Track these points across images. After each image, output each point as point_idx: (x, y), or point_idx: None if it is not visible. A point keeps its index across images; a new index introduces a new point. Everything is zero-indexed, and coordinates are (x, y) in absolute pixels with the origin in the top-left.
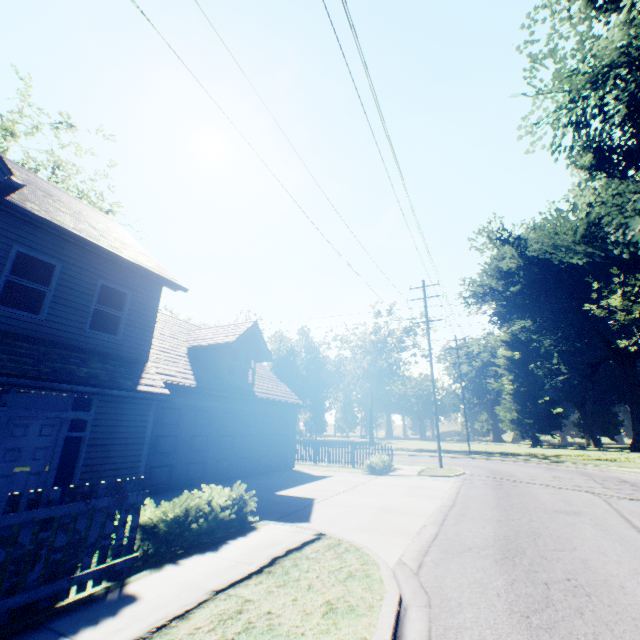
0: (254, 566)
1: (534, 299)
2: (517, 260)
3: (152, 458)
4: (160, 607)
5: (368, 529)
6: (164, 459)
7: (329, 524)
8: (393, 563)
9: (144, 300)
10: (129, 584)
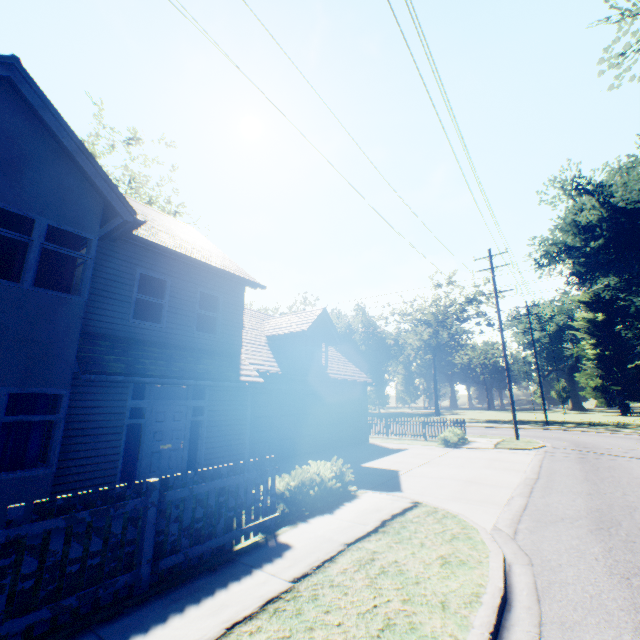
0: (369, 526)
1: (621, 253)
2: (599, 211)
3: (253, 436)
4: (310, 553)
5: (458, 499)
6: (262, 436)
7: (420, 494)
8: (489, 529)
9: (232, 301)
10: (279, 536)
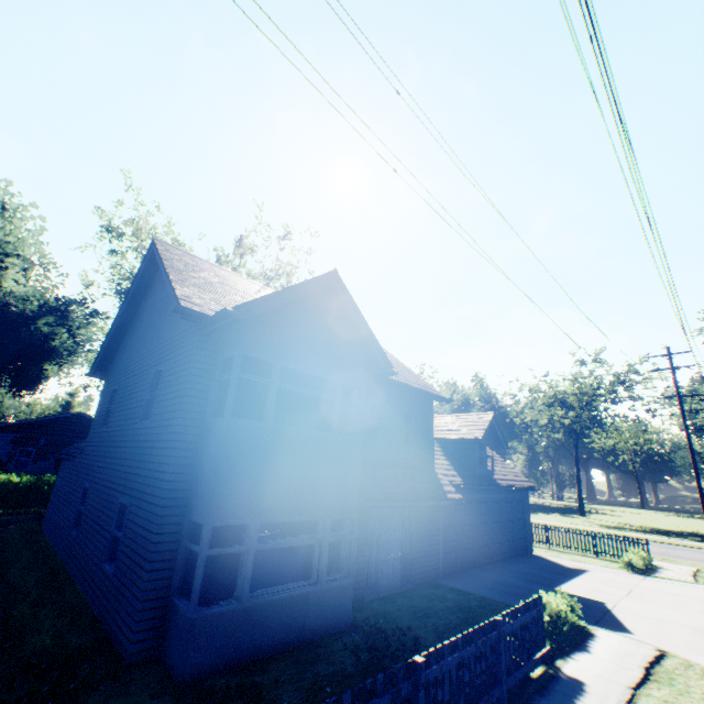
0: (636, 672)
1: None
2: None
3: (444, 545)
4: (607, 691)
5: (701, 652)
6: (450, 546)
7: (655, 639)
8: None
9: (425, 416)
10: (561, 668)
